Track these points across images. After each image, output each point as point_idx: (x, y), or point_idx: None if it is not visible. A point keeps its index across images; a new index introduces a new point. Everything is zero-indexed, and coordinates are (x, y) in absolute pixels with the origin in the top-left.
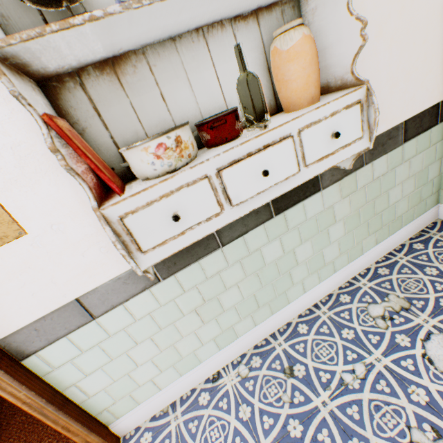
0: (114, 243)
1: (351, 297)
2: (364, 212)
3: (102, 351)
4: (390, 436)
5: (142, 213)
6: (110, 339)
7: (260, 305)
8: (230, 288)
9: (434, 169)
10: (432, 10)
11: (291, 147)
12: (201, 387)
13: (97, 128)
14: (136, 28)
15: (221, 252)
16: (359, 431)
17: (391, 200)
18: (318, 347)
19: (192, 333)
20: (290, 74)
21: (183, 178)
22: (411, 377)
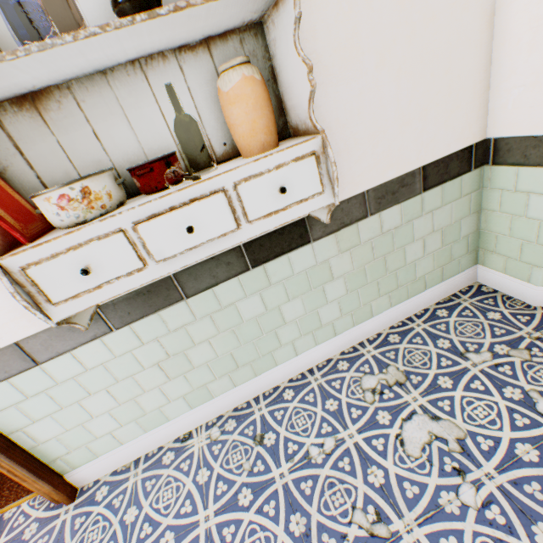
0: (13, 295)
1: (350, 364)
2: (372, 270)
3: (51, 399)
4: (333, 514)
5: (48, 265)
6: (58, 387)
7: (240, 365)
8: (201, 344)
9: (469, 223)
10: (456, 33)
11: (223, 202)
12: (169, 446)
13: (21, 167)
14: (34, 71)
15: (186, 304)
16: (305, 506)
17: (409, 257)
18: (296, 416)
19: (156, 389)
20: (234, 118)
21: (93, 231)
22: (376, 457)
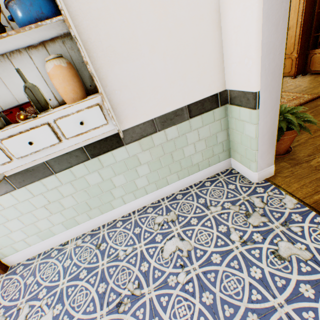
0: None
1: (153, 209)
2: (164, 160)
3: None
4: (119, 284)
5: None
6: None
7: (92, 208)
8: (67, 197)
9: (222, 135)
10: (198, 33)
11: (49, 129)
12: (56, 247)
13: None
14: None
15: (56, 176)
16: (108, 279)
17: (187, 153)
18: (119, 235)
19: (45, 219)
20: (55, 85)
21: None
22: (148, 258)
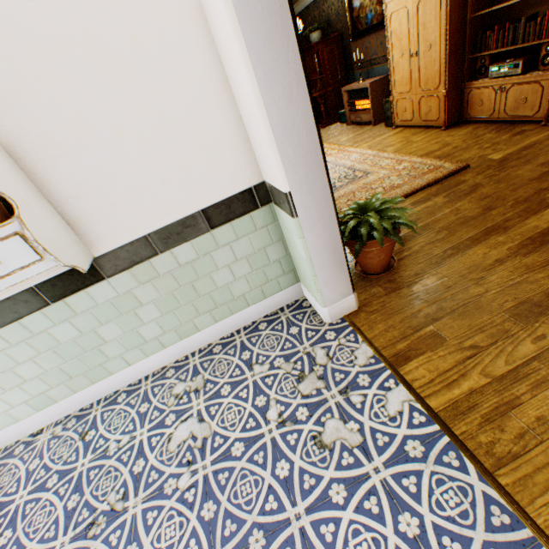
0: None
1: (175, 372)
2: (183, 295)
3: None
4: (98, 494)
5: None
6: None
7: (74, 376)
8: (26, 363)
9: (276, 250)
10: (192, 101)
11: None
12: (24, 439)
13: None
14: None
15: None
16: (85, 488)
17: (220, 282)
18: (118, 416)
19: None
20: None
21: None
22: (148, 451)
